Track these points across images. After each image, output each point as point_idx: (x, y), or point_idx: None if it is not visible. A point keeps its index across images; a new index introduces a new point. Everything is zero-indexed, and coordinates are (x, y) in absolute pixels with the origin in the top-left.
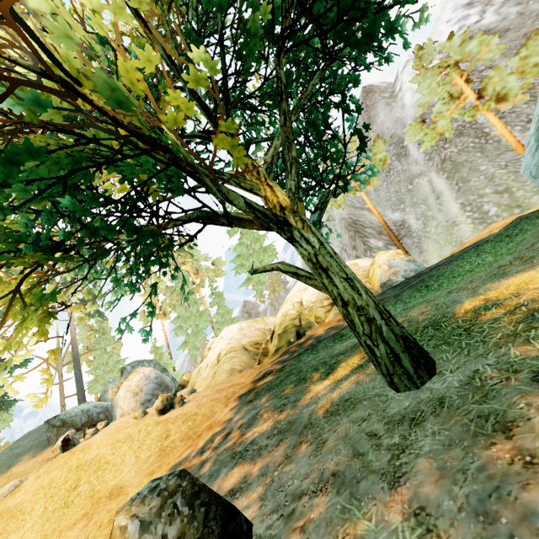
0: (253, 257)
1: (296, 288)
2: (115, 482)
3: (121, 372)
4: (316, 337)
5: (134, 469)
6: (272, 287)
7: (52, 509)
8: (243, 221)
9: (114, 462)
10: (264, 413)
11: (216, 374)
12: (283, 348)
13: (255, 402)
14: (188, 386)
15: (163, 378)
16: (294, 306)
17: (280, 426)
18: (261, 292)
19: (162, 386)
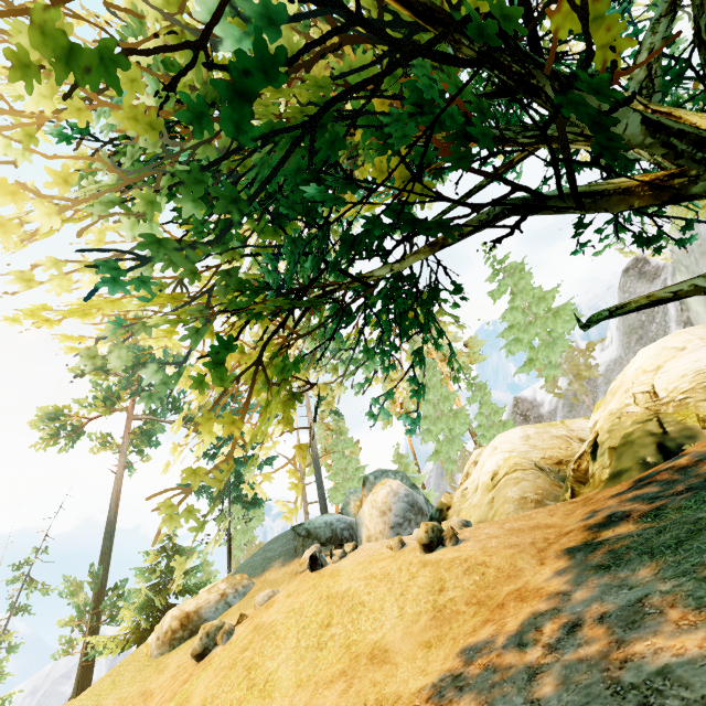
0: (534, 326)
1: (631, 369)
2: (376, 637)
3: (363, 482)
4: None
5: (399, 627)
6: (574, 371)
7: (305, 644)
8: (605, 197)
9: (371, 606)
10: (667, 608)
11: (493, 502)
12: (631, 472)
13: (619, 572)
14: (449, 513)
15: (415, 497)
16: (636, 400)
17: None
18: (554, 380)
19: (415, 508)
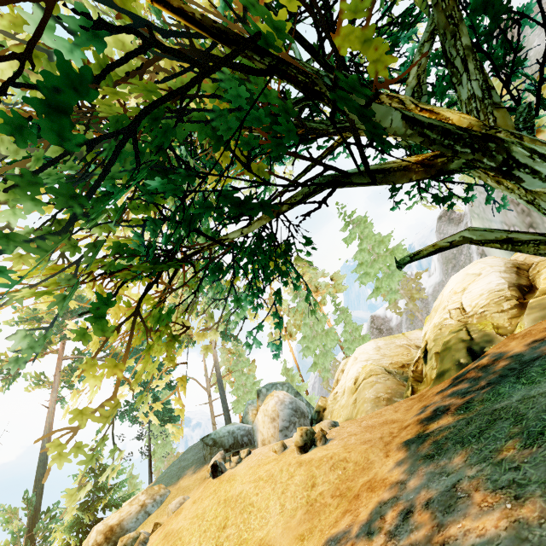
0: (378, 263)
1: (446, 291)
2: (262, 534)
3: (258, 395)
4: (511, 356)
5: (280, 522)
6: (409, 295)
7: None
8: (392, 173)
9: (259, 506)
10: (473, 492)
11: (356, 402)
12: (450, 372)
13: (440, 460)
14: (325, 413)
15: (298, 403)
16: (451, 315)
17: (537, 540)
18: (395, 302)
19: (298, 413)
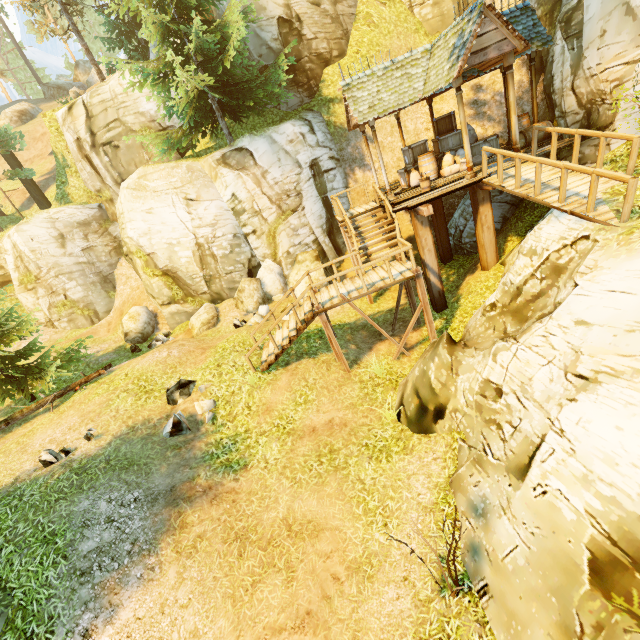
0: None
1: None
2: None
3: (77, 65)
4: None
5: None
6: None
7: None
8: None
9: None
10: None
11: None
12: None
13: None
14: None
15: None
16: None
17: None
18: None
19: None
